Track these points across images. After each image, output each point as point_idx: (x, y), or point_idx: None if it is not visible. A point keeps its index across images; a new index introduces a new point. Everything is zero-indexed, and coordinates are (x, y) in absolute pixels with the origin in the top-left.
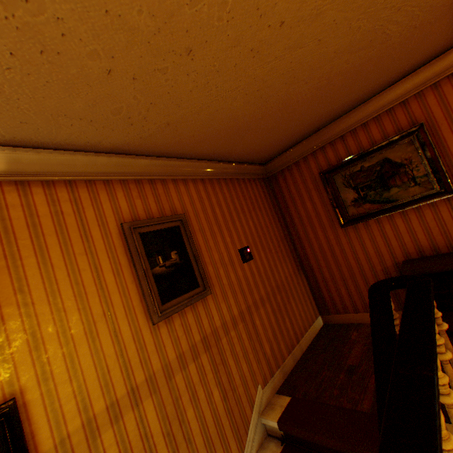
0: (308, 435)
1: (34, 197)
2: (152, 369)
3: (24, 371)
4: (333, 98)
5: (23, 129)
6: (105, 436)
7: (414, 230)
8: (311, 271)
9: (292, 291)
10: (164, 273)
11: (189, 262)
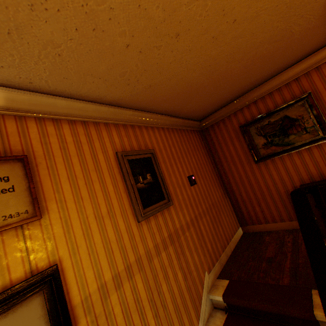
0: (247, 303)
1: (63, 130)
2: (139, 253)
3: (61, 246)
4: (252, 74)
5: (63, 83)
6: (112, 297)
7: (306, 163)
8: (234, 195)
9: (222, 208)
10: (143, 188)
11: (158, 182)
